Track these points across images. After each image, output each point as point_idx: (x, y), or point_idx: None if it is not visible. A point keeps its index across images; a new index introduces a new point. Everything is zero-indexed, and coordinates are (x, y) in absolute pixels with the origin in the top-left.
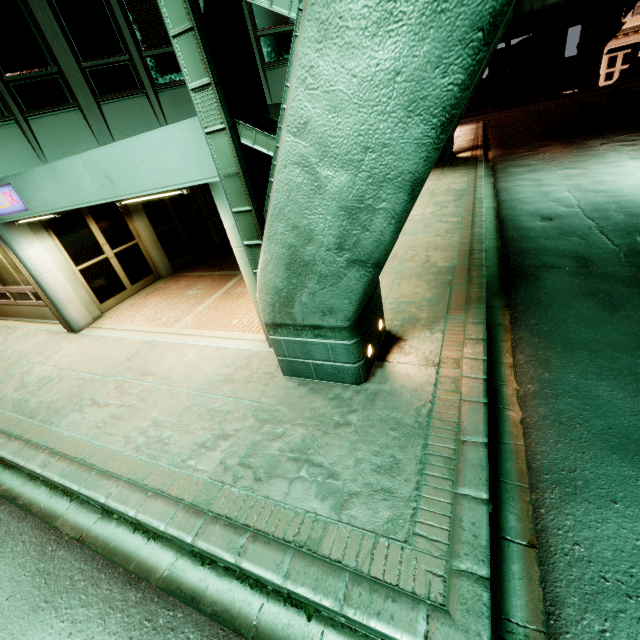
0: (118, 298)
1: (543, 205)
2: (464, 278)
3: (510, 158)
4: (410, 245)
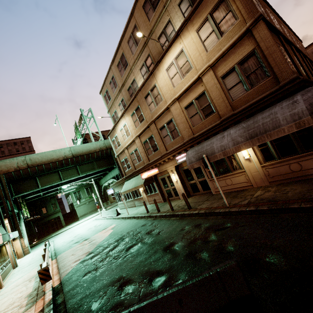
0: None
1: None
2: None
3: None
4: None
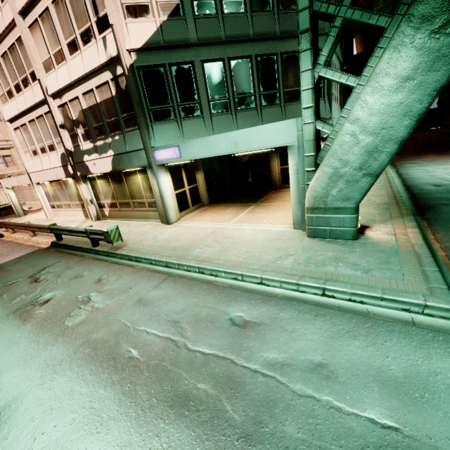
0: (186, 212)
1: (433, 180)
2: (395, 206)
3: (403, 160)
4: None
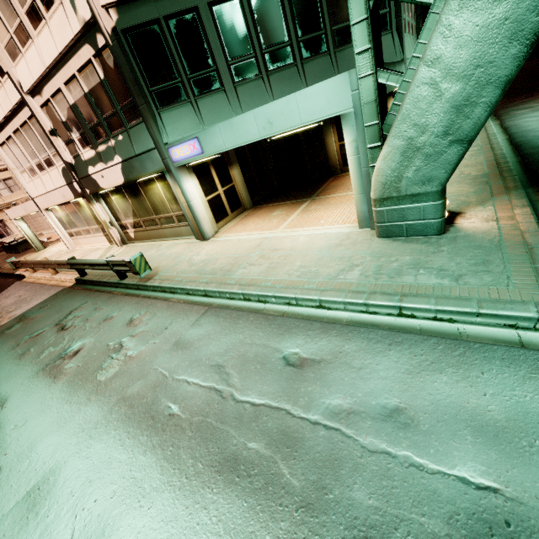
0: (225, 221)
1: None
2: (498, 178)
3: (510, 105)
4: None
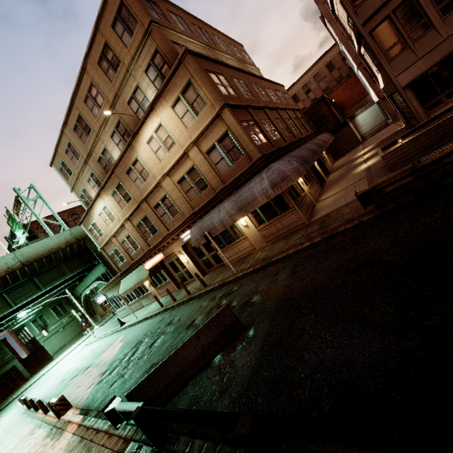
0: None
1: None
2: None
3: None
4: None
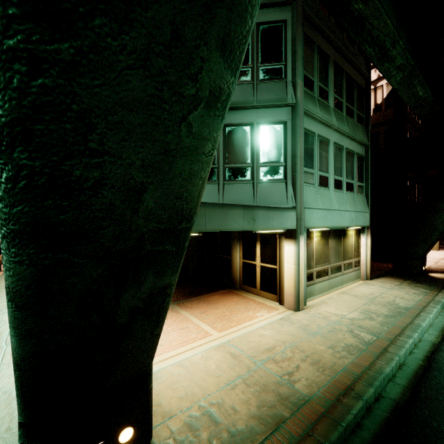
0: None
1: None
2: (302, 426)
3: None
4: (296, 343)
